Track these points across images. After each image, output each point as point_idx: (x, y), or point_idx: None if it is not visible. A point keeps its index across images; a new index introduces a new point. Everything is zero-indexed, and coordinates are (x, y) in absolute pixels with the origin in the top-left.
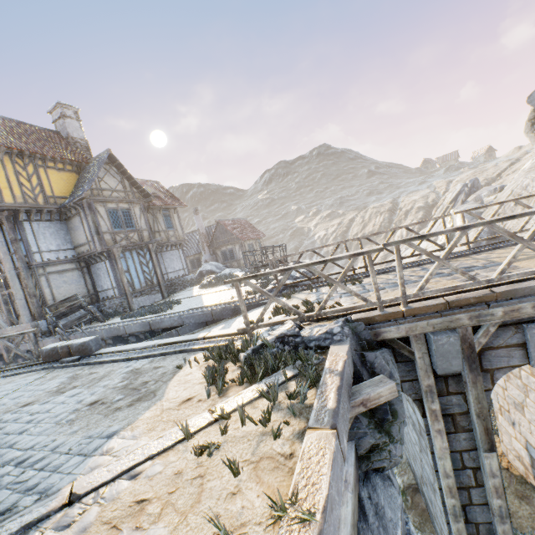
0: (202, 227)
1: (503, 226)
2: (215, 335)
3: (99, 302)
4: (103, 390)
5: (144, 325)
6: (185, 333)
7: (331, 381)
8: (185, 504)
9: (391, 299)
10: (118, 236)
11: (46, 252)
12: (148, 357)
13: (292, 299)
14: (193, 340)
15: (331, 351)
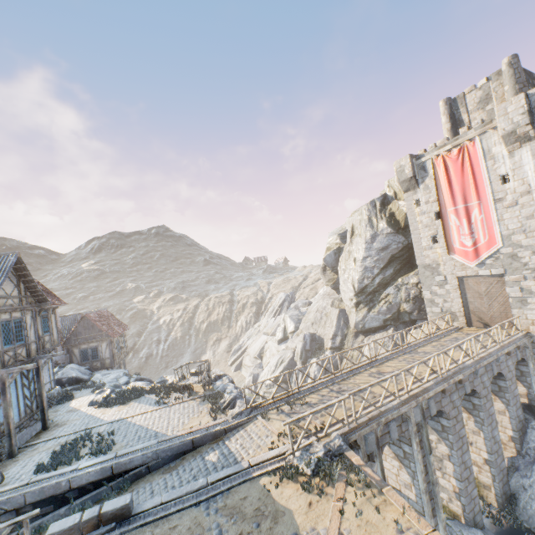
0: (58, 320)
1: (317, 332)
2: (260, 462)
3: None
4: (227, 528)
5: (103, 471)
6: (157, 469)
7: (367, 469)
8: (375, 529)
9: (352, 420)
10: (6, 355)
11: None
12: (216, 495)
13: (273, 420)
14: (243, 470)
15: (349, 455)
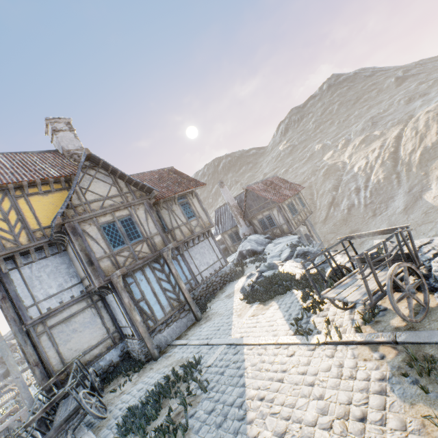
0: (231, 199)
1: None
2: None
3: (123, 339)
4: None
5: None
6: None
7: None
8: None
9: None
10: (120, 257)
11: (44, 300)
12: None
13: None
14: None
15: None
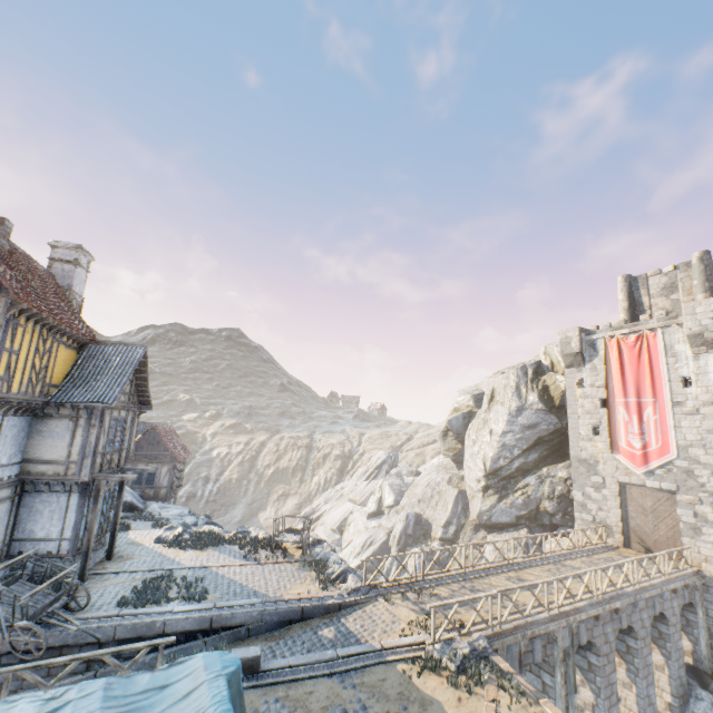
0: None
1: (424, 513)
2: (394, 646)
3: (7, 558)
4: (371, 704)
5: (201, 621)
6: (258, 634)
7: (519, 678)
8: None
9: (496, 623)
10: (105, 458)
11: None
12: (349, 670)
13: (398, 605)
14: (376, 651)
15: (496, 660)
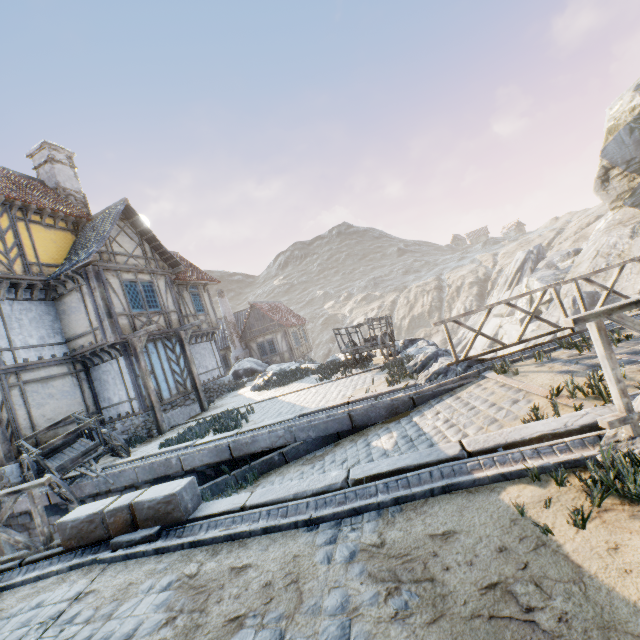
0: (230, 314)
1: (600, 290)
2: (495, 445)
3: (103, 424)
4: (368, 631)
5: (218, 451)
6: (297, 458)
7: None
8: None
9: None
10: (138, 321)
11: (22, 349)
12: (360, 511)
13: (526, 374)
14: (442, 462)
15: None
